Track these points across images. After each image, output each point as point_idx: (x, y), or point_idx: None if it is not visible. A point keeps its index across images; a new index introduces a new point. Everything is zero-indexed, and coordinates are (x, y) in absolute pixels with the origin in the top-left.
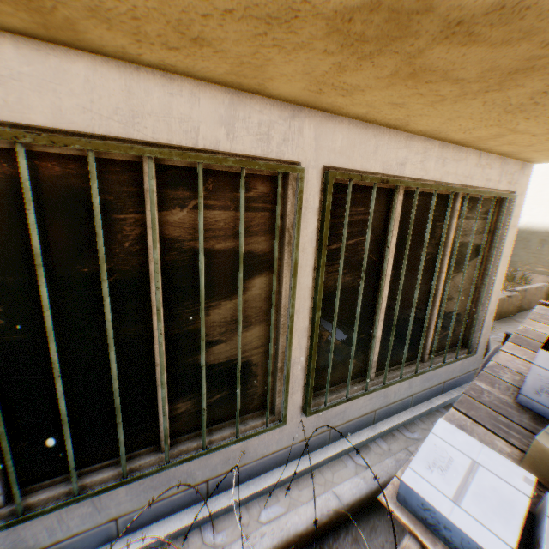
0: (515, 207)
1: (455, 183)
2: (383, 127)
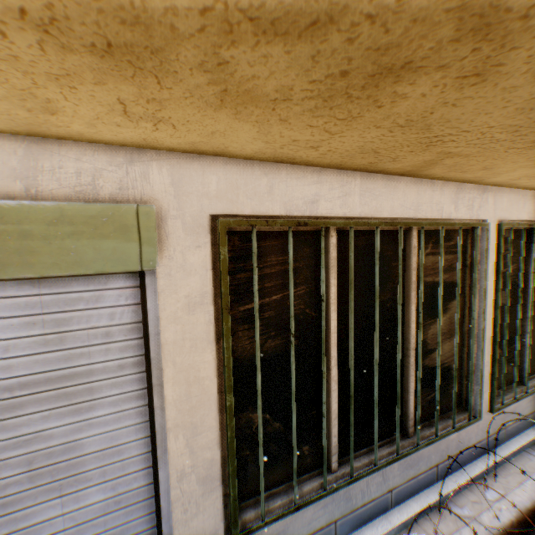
0: None
1: None
2: (525, 190)
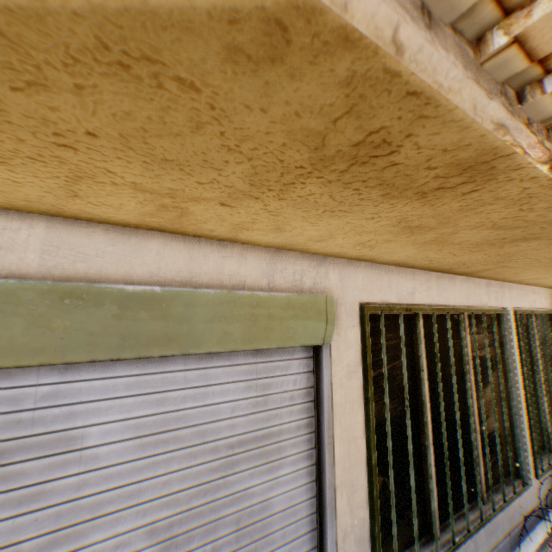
0: None
1: (550, 308)
2: (523, 285)
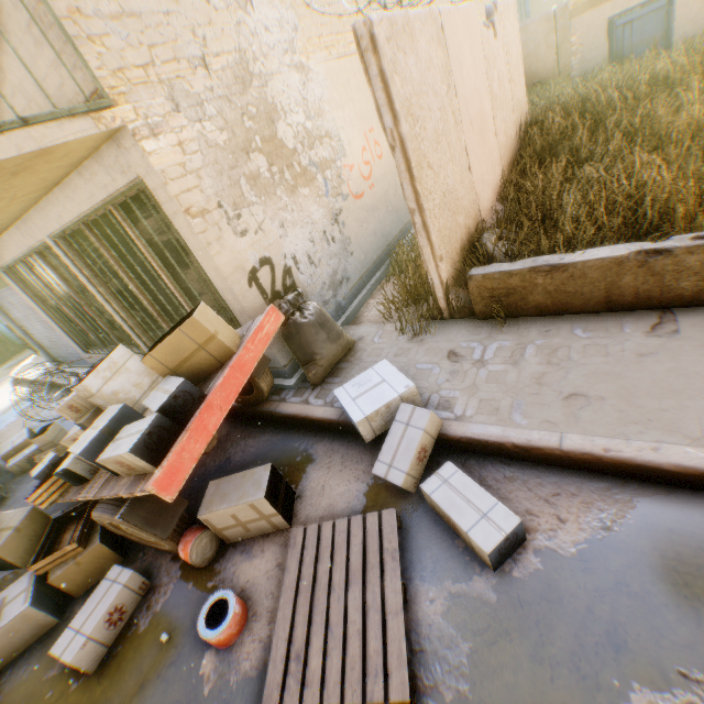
0: (158, 190)
1: (91, 207)
2: (40, 203)
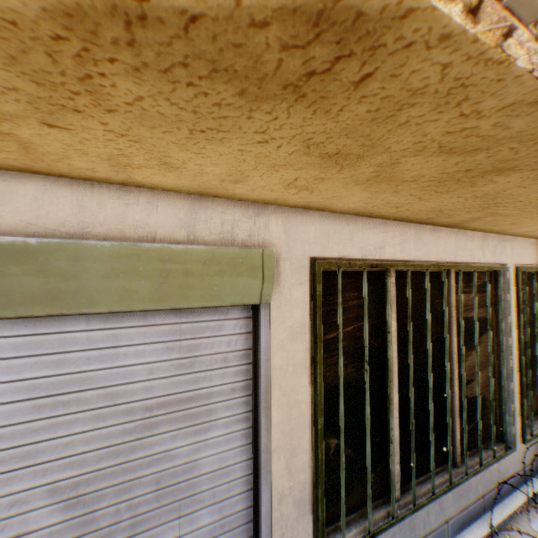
0: None
1: None
2: (532, 239)
